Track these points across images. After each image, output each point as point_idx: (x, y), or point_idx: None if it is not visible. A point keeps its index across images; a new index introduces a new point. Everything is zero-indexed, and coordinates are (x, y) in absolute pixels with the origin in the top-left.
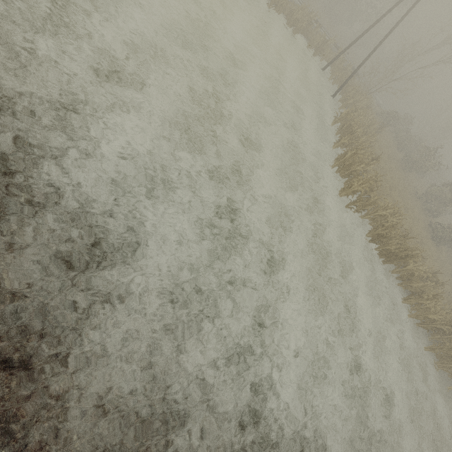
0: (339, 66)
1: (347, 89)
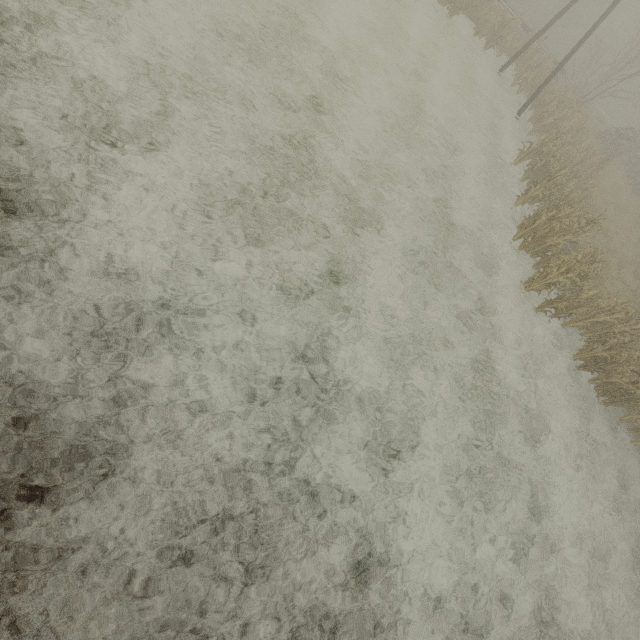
0: (529, 62)
1: (543, 99)
